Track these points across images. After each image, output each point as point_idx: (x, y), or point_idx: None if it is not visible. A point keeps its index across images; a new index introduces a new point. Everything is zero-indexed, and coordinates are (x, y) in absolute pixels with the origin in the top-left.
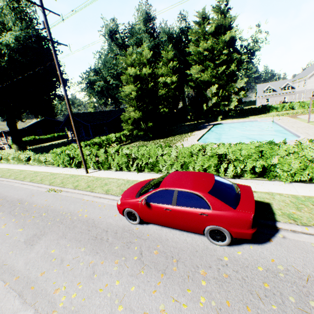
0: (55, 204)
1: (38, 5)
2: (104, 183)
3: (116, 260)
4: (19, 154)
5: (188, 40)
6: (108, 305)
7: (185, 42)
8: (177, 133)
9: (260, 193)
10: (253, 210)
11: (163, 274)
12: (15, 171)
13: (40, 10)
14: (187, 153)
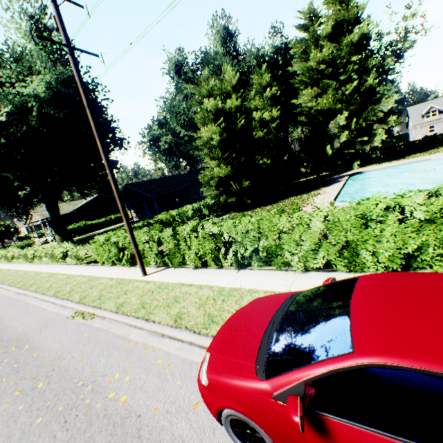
0: (72, 353)
1: None
2: (172, 296)
3: None
4: (54, 249)
5: (288, 62)
6: None
7: (283, 65)
8: (290, 195)
9: None
10: None
11: None
12: (43, 277)
13: None
14: (353, 221)
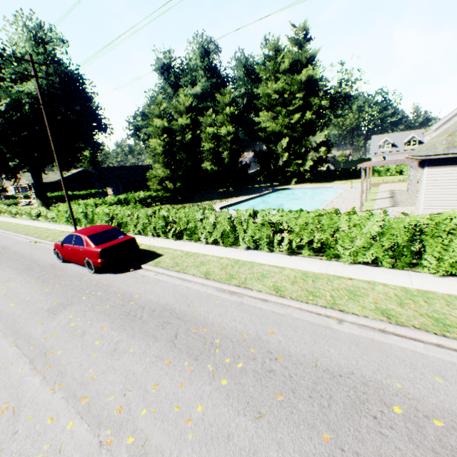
0: (26, 250)
1: (31, 75)
2: None
3: (27, 276)
4: (32, 210)
5: None
6: (1, 290)
7: None
8: (219, 198)
9: (172, 249)
10: (105, 247)
11: (43, 282)
12: (21, 226)
13: (34, 79)
14: (144, 215)
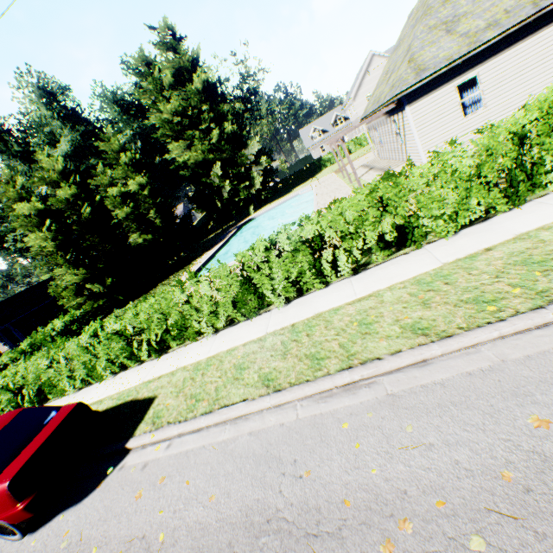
0: None
1: None
2: None
3: None
4: None
5: None
6: None
7: None
8: (177, 270)
9: (165, 376)
10: (17, 471)
11: None
12: None
13: None
14: (78, 349)
